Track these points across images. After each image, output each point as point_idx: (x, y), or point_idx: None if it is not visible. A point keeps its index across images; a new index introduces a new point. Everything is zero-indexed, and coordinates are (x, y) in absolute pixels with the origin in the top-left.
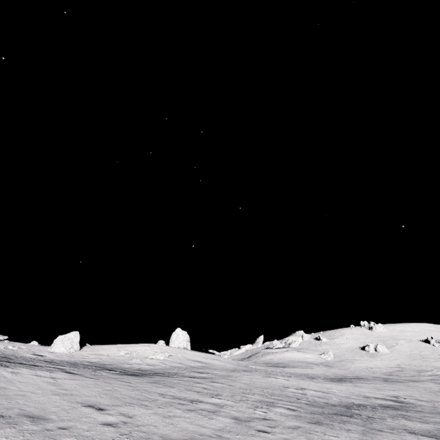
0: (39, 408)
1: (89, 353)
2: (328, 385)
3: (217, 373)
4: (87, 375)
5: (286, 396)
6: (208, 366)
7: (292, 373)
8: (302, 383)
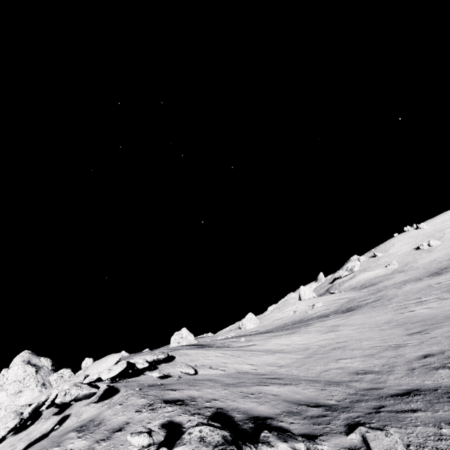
0: (395, 317)
1: (270, 321)
2: (443, 277)
3: (371, 298)
4: (341, 317)
5: (445, 287)
6: (352, 298)
7: (395, 284)
8: (427, 282)
